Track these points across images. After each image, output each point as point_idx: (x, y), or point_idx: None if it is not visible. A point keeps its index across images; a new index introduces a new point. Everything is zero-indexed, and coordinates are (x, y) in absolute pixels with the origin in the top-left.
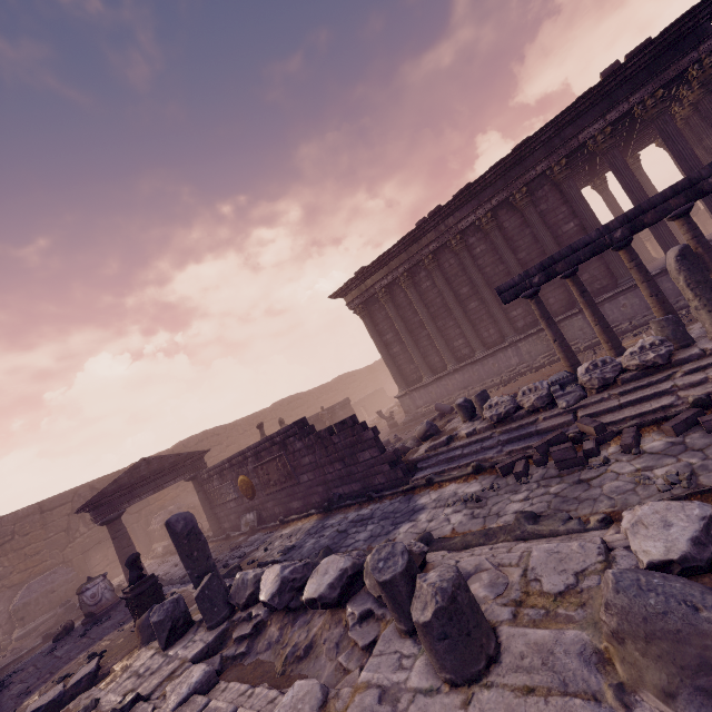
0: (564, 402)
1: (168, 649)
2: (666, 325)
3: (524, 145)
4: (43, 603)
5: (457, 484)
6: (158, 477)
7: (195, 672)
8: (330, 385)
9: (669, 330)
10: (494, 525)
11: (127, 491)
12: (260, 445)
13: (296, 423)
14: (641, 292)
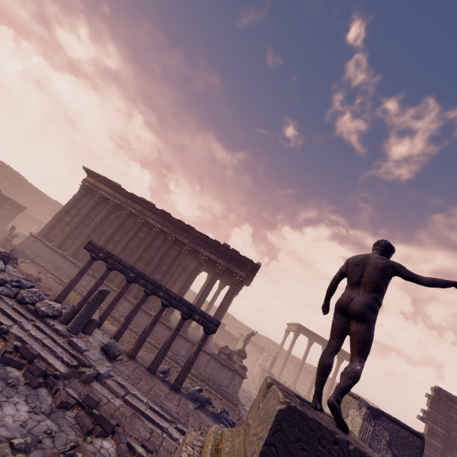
0: (2, 289)
1: None
2: (72, 309)
3: (190, 228)
4: None
5: None
6: None
7: None
8: (48, 199)
9: (69, 311)
10: None
11: None
12: None
13: None
14: (143, 315)
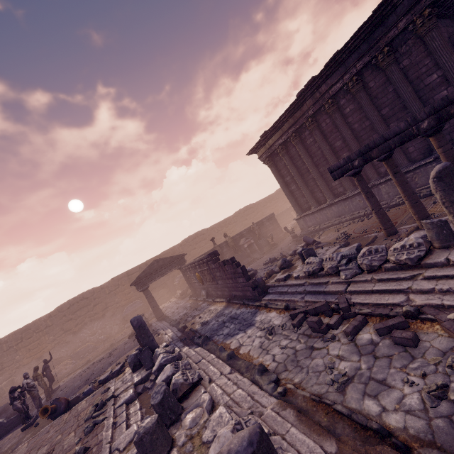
0: (344, 275)
1: (134, 373)
2: (431, 228)
3: (383, 5)
4: (133, 315)
5: (276, 313)
6: (162, 269)
7: (128, 393)
8: (272, 196)
9: (433, 232)
10: (261, 359)
11: (149, 276)
12: (199, 261)
13: (210, 254)
14: None
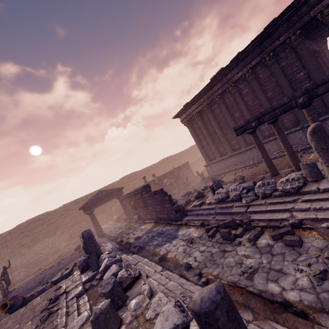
0: (245, 200)
1: (82, 274)
2: (306, 167)
3: (271, 25)
4: (78, 233)
5: (194, 229)
6: (105, 198)
7: (78, 289)
8: (187, 151)
9: (307, 171)
10: (185, 260)
11: (94, 203)
12: (135, 192)
13: (144, 186)
14: None
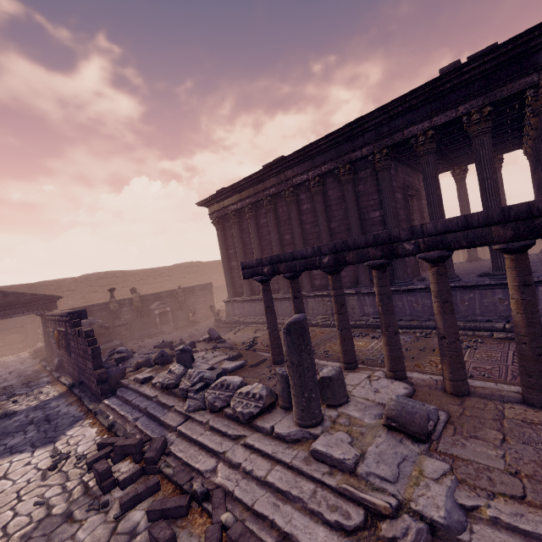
0: (187, 405)
1: None
2: (281, 381)
3: (355, 123)
4: None
5: (95, 431)
6: (9, 308)
7: None
8: None
9: (281, 386)
10: None
11: None
12: (60, 317)
13: (72, 313)
14: (406, 298)
